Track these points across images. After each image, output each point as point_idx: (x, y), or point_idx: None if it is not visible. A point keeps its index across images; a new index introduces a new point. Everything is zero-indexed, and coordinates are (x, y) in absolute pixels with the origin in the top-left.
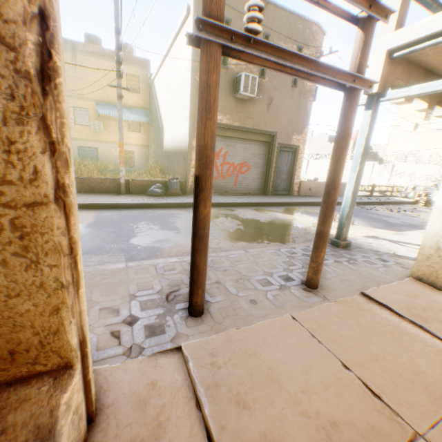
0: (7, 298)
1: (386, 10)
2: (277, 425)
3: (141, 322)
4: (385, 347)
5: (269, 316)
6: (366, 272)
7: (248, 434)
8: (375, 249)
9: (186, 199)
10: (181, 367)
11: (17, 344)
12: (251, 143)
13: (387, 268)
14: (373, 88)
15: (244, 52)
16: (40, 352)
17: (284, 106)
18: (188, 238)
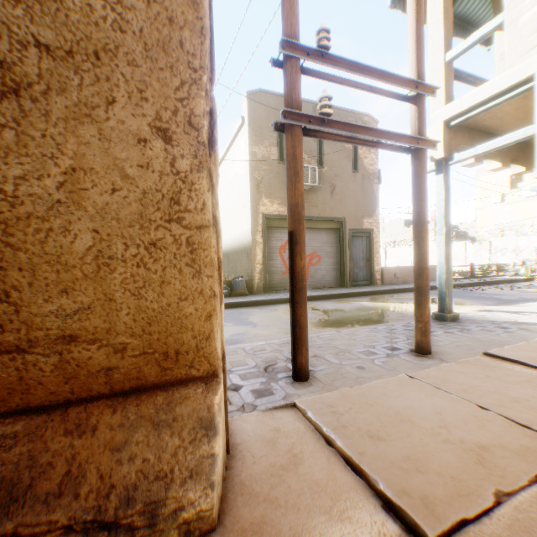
0: (178, 300)
1: (431, 88)
2: (420, 450)
3: (246, 388)
4: (525, 392)
5: (382, 377)
6: (484, 338)
7: (390, 457)
8: (490, 320)
9: (255, 297)
10: (301, 418)
11: (180, 345)
12: (319, 232)
13: (510, 333)
14: (439, 153)
15: (318, 131)
16: (195, 356)
17: (349, 191)
18: (267, 330)
